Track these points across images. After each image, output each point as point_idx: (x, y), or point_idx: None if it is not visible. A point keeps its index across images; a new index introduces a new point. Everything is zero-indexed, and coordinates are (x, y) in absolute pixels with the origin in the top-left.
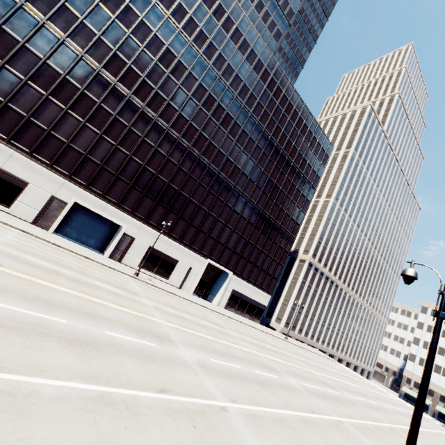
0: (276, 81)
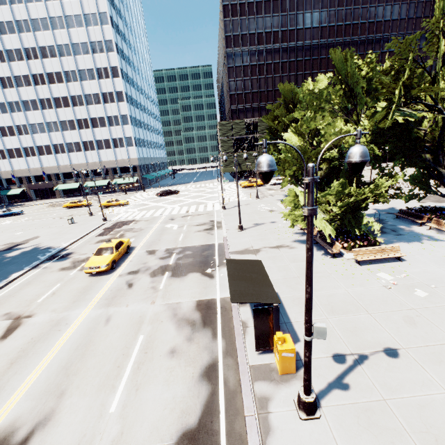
0: None
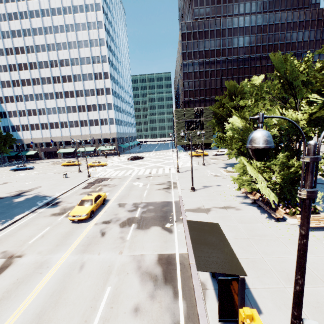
0: (320, 18)
